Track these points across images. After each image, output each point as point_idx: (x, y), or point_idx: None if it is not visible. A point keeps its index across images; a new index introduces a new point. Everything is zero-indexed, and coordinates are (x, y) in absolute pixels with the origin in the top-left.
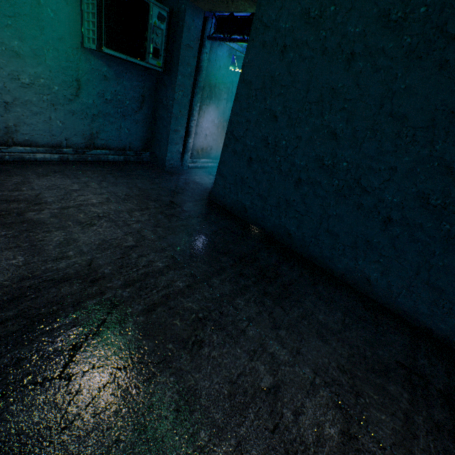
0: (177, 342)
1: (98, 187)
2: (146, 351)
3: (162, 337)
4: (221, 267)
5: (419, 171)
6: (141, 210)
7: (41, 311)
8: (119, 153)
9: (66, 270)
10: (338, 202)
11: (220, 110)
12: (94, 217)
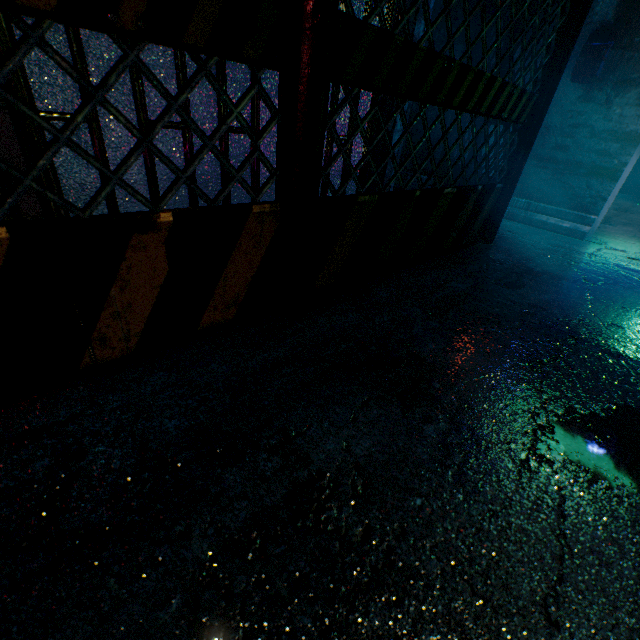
0: None
1: None
2: None
3: None
4: None
5: None
6: None
7: None
8: None
9: None
10: None
11: None
12: None
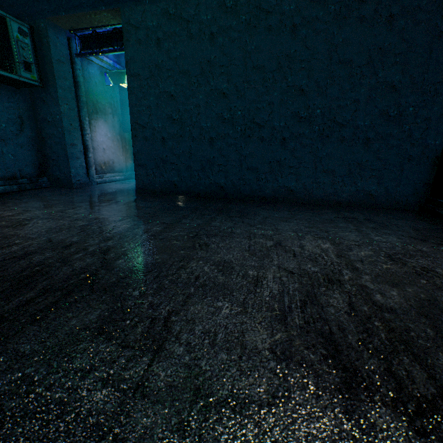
0: (186, 249)
1: (4, 207)
2: (164, 259)
3: (170, 251)
4: (183, 215)
5: (286, 99)
6: (73, 208)
7: (22, 274)
8: (10, 182)
9: (24, 250)
10: (247, 143)
11: (109, 124)
12: (22, 221)
